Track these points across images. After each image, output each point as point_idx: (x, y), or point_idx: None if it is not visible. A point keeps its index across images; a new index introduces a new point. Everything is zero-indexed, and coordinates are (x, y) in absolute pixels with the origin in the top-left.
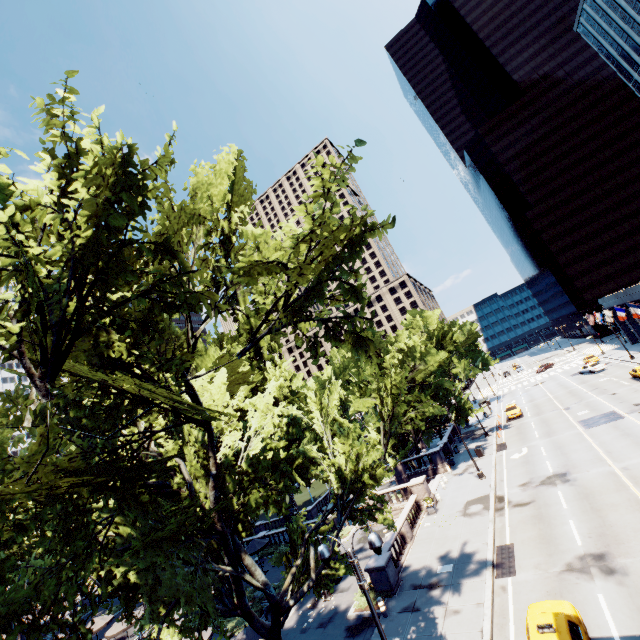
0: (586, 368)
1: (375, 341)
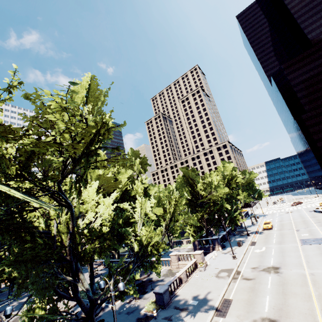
0: (318, 209)
1: (193, 175)
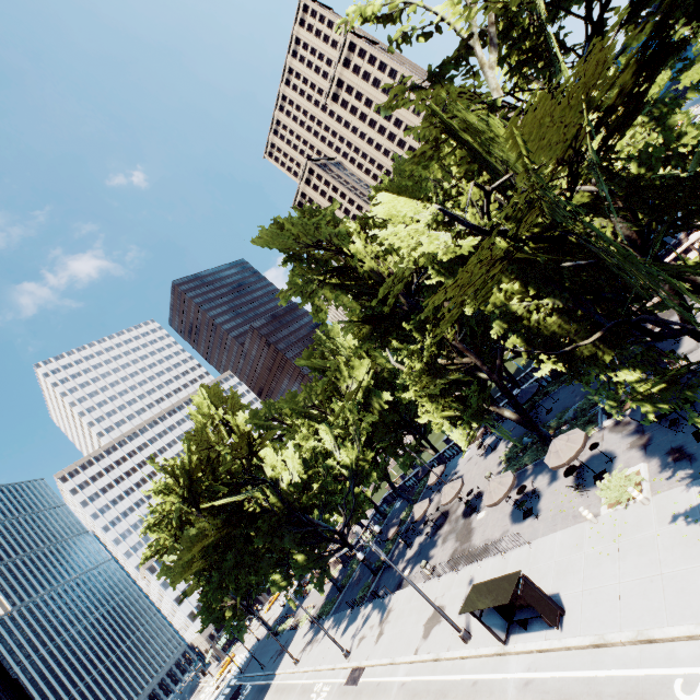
0: None
1: None
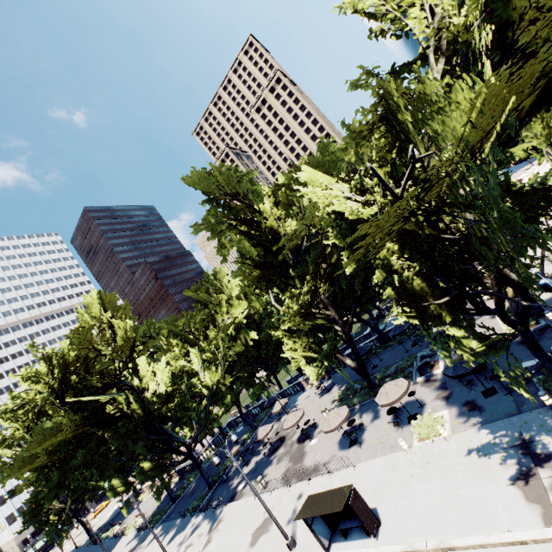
0: None
1: None
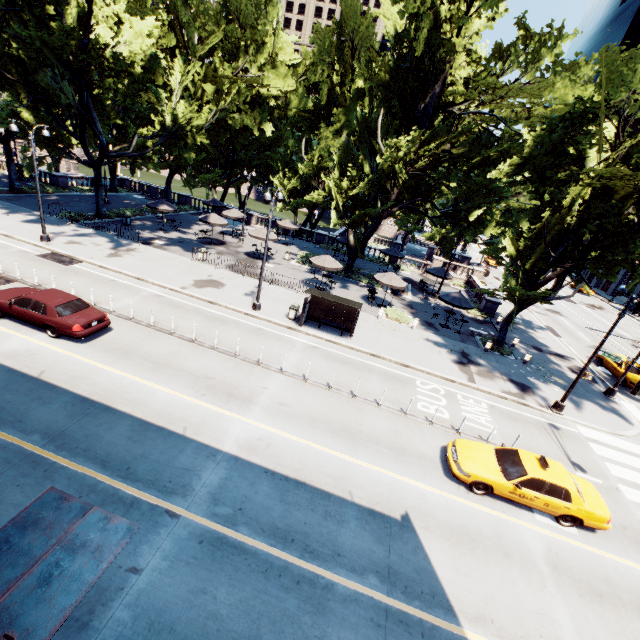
0: None
1: None
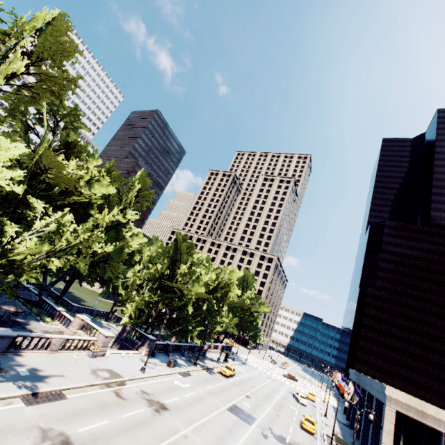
0: (297, 394)
1: (184, 250)
